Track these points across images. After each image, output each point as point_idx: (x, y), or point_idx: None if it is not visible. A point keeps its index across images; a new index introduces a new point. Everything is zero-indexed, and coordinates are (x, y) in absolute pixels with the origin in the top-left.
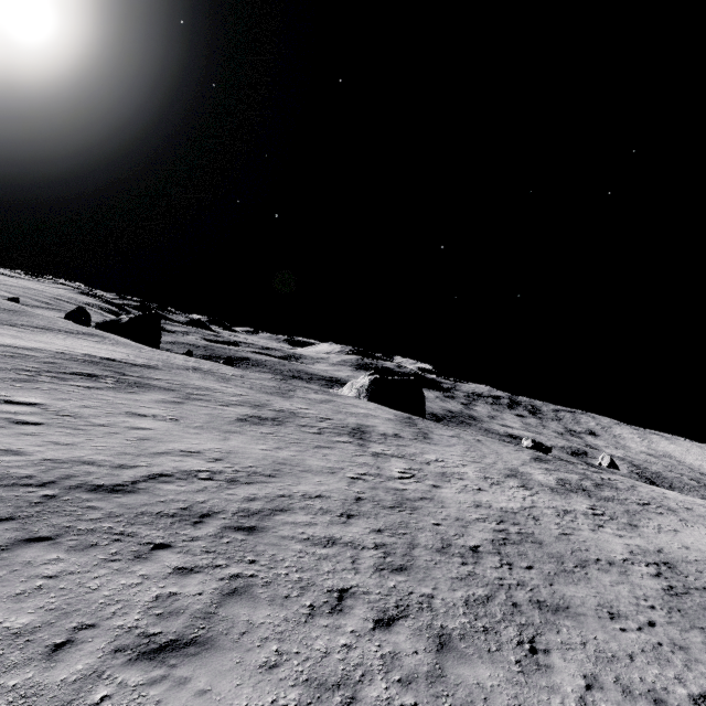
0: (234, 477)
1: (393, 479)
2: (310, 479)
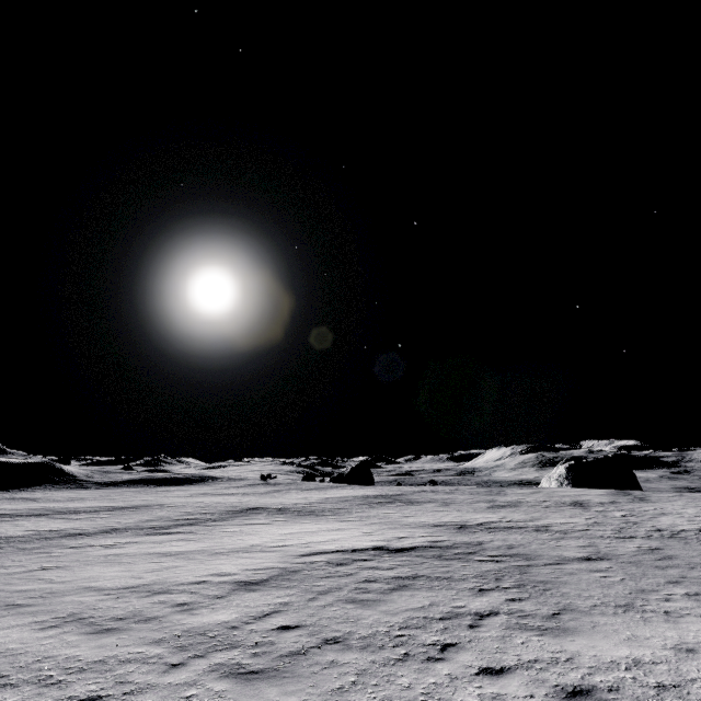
0: (518, 521)
1: (616, 517)
2: (560, 519)
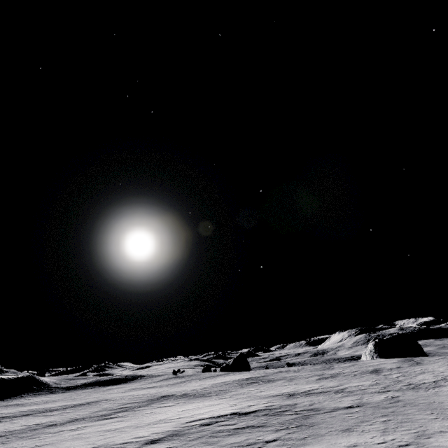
0: (329, 387)
1: (392, 378)
2: (355, 383)
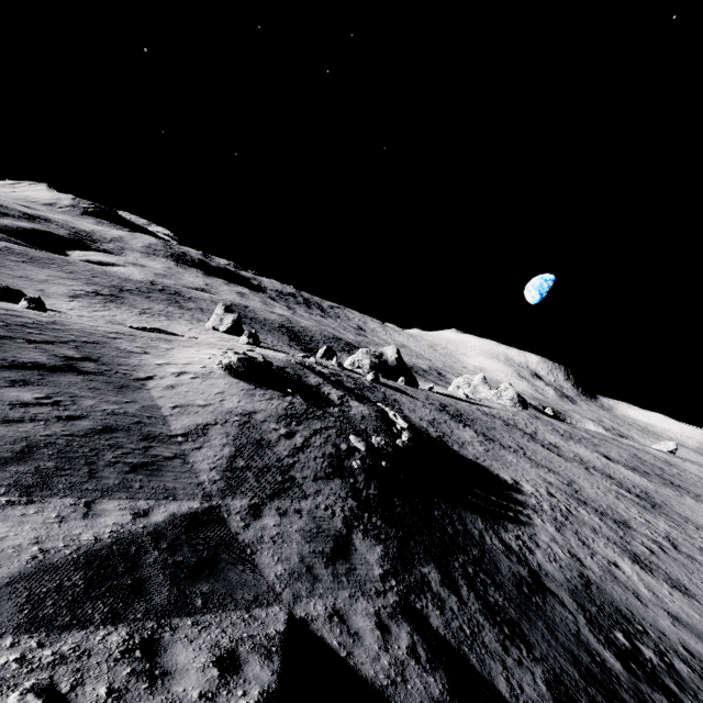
0: None
1: None
2: None
